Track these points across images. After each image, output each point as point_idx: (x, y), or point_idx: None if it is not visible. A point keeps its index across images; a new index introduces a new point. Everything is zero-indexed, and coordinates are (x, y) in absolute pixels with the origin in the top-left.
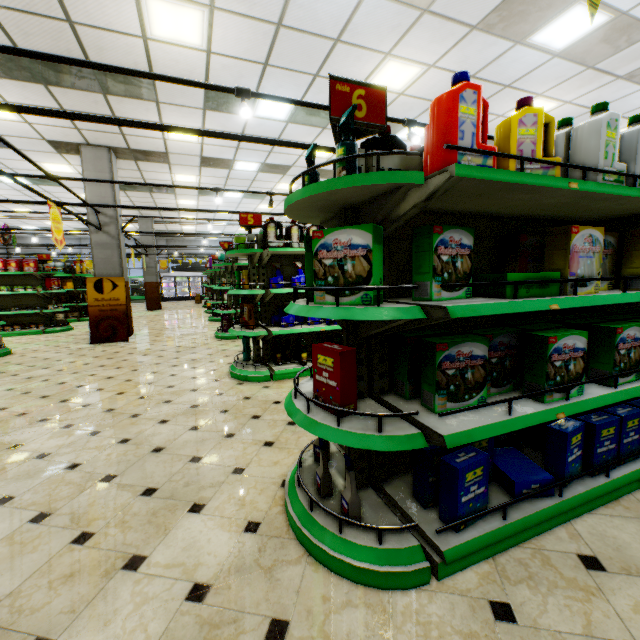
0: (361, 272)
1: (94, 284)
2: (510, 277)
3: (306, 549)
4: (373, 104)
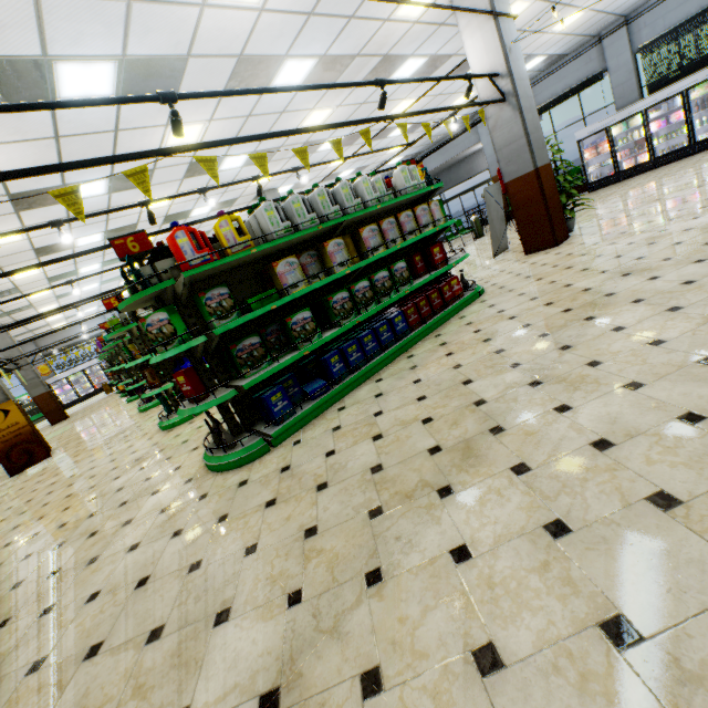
0: (172, 331)
1: None
2: (250, 301)
3: (217, 472)
4: (142, 241)
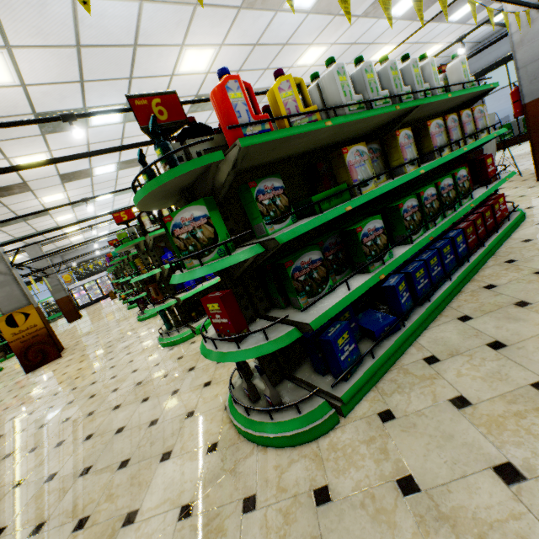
0: (209, 235)
1: (5, 322)
2: (314, 199)
3: (255, 443)
4: (171, 106)
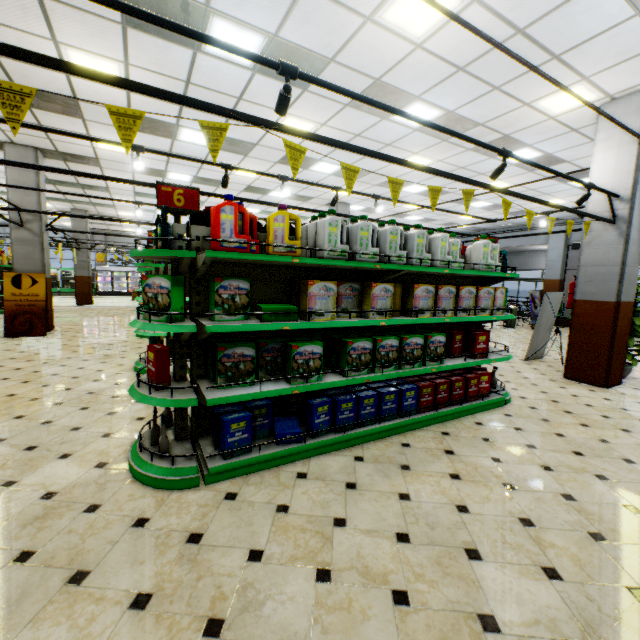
0: (166, 303)
1: (12, 279)
2: (264, 309)
3: (132, 474)
4: (190, 198)
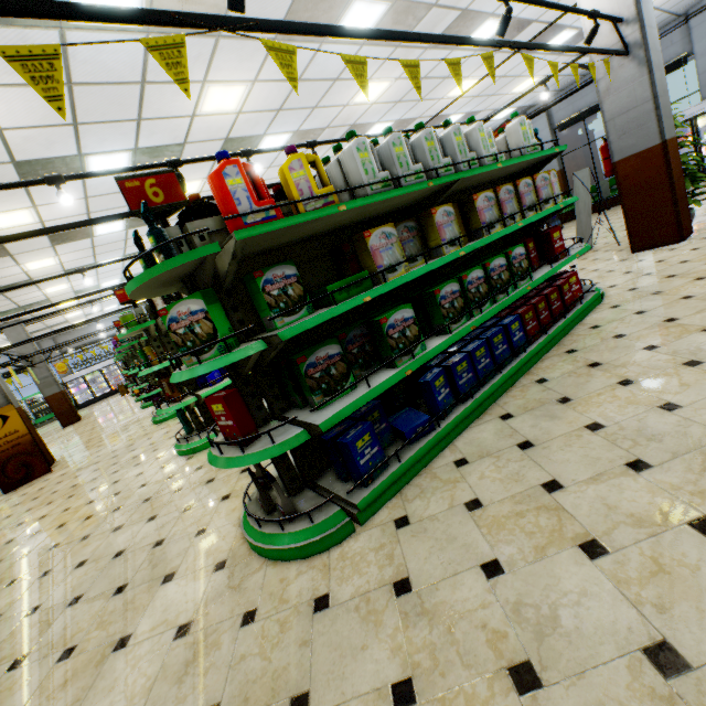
0: (209, 330)
1: None
2: (330, 288)
3: (266, 557)
4: (168, 187)
